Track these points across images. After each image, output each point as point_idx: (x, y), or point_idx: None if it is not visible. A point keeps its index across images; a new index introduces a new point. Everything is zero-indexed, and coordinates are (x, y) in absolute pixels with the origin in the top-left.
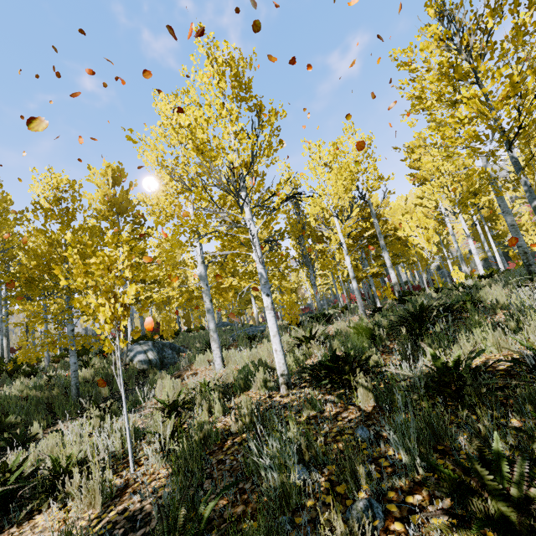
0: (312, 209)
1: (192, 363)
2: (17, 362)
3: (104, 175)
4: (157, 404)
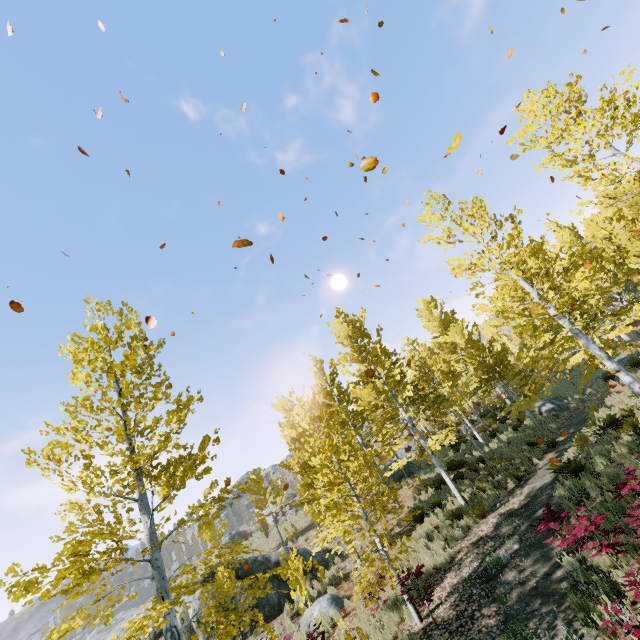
0: (592, 233)
1: (605, 390)
2: (460, 438)
3: (427, 309)
4: (621, 403)
